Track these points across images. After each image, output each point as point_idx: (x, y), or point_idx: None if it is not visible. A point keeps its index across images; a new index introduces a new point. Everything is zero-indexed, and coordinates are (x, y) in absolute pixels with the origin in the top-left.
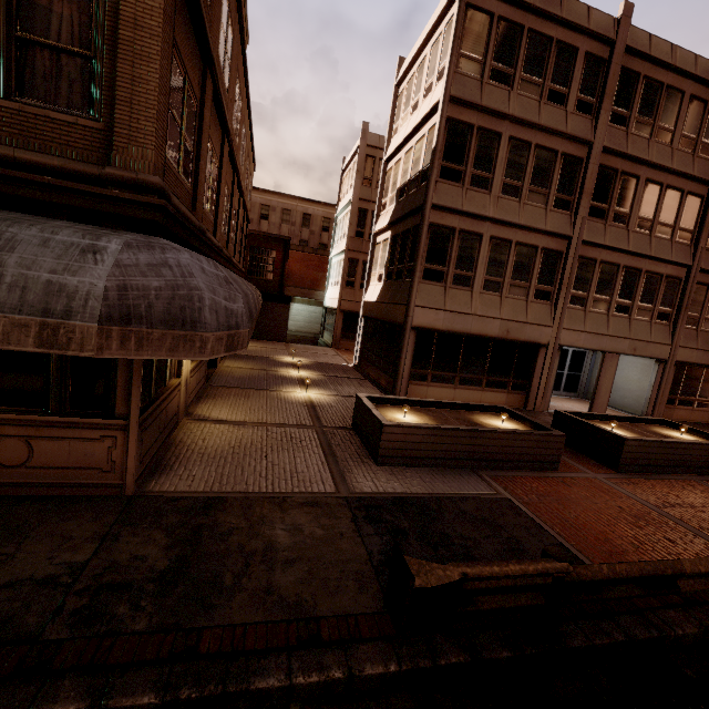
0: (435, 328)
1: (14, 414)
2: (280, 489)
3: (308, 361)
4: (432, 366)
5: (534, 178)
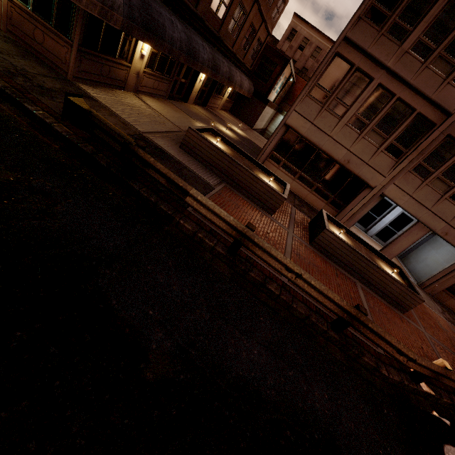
0: (299, 132)
1: (41, 19)
2: (122, 116)
3: (244, 135)
4: (287, 157)
5: (452, 46)
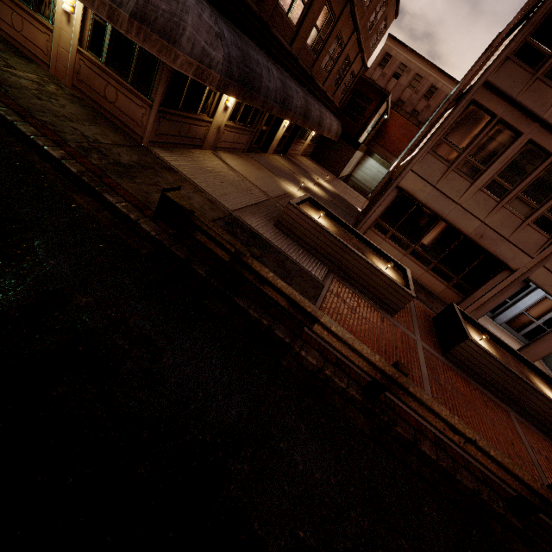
0: (416, 197)
1: (116, 75)
2: (207, 190)
3: (332, 190)
4: (397, 227)
5: None
